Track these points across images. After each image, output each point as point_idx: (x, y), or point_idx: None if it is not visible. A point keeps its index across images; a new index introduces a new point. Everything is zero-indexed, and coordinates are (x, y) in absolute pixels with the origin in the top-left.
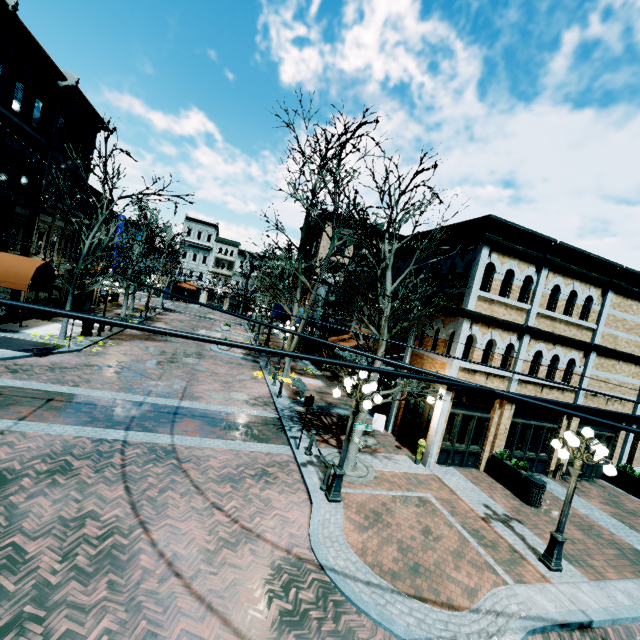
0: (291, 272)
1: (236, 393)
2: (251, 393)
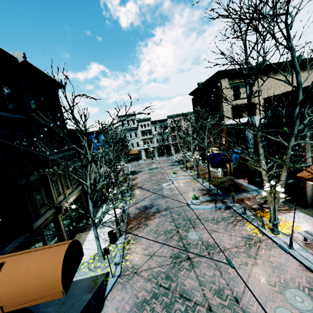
0: (208, 126)
1: (288, 292)
2: (296, 281)
